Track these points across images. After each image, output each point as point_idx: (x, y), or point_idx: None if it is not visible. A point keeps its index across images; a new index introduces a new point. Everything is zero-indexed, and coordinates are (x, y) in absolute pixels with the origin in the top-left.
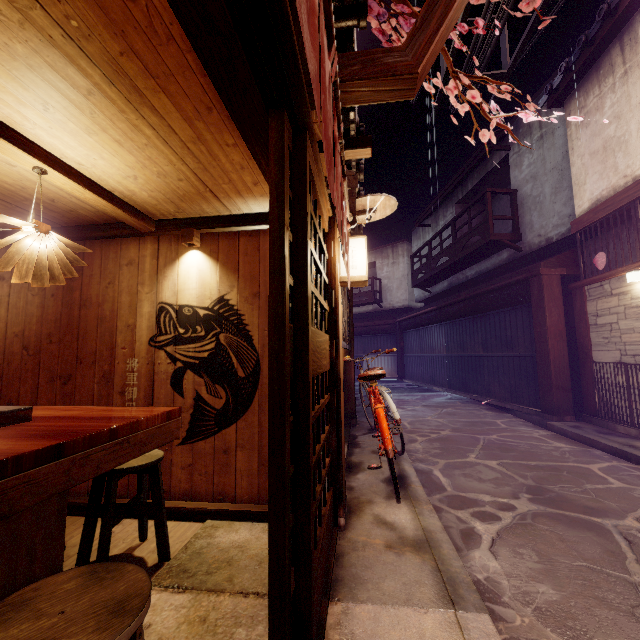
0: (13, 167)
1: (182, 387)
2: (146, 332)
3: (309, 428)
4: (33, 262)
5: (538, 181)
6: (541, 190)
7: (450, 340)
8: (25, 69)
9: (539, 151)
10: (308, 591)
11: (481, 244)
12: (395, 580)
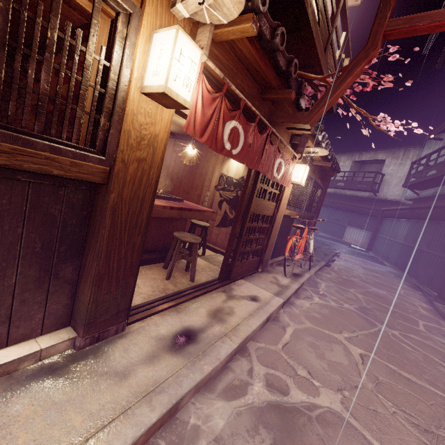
0: None
1: (221, 207)
2: (214, 183)
3: (245, 226)
4: (189, 158)
5: None
6: None
7: (409, 233)
8: None
9: None
10: (233, 265)
11: None
12: (264, 285)
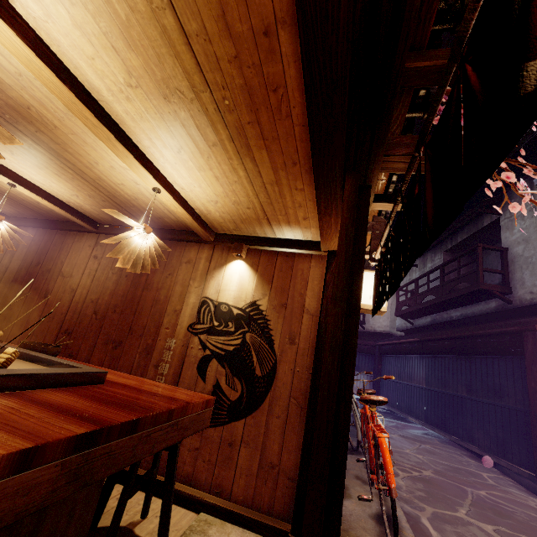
0: (137, 185)
1: (206, 373)
2: (187, 319)
3: (346, 456)
4: (135, 253)
5: (530, 244)
6: (533, 252)
7: (431, 374)
8: (179, 126)
9: (532, 219)
10: None
11: (470, 290)
12: None
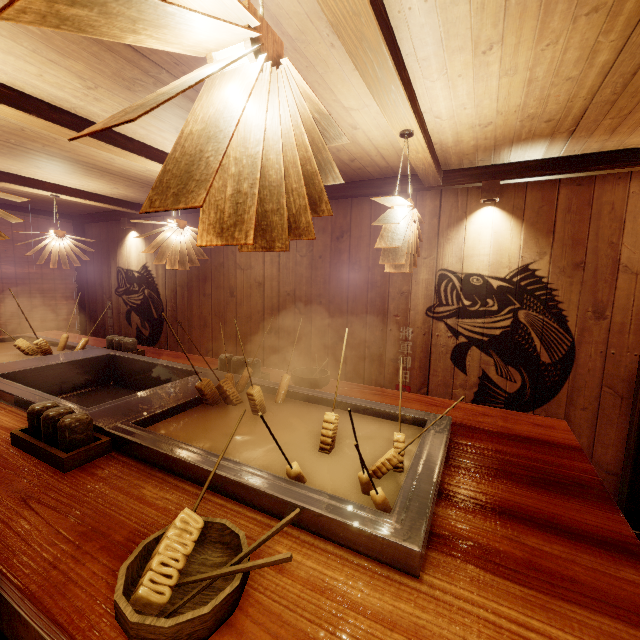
0: (353, 130)
1: (464, 363)
2: (422, 301)
3: None
4: (407, 249)
5: None
6: None
7: None
8: None
9: None
10: None
11: None
12: None
